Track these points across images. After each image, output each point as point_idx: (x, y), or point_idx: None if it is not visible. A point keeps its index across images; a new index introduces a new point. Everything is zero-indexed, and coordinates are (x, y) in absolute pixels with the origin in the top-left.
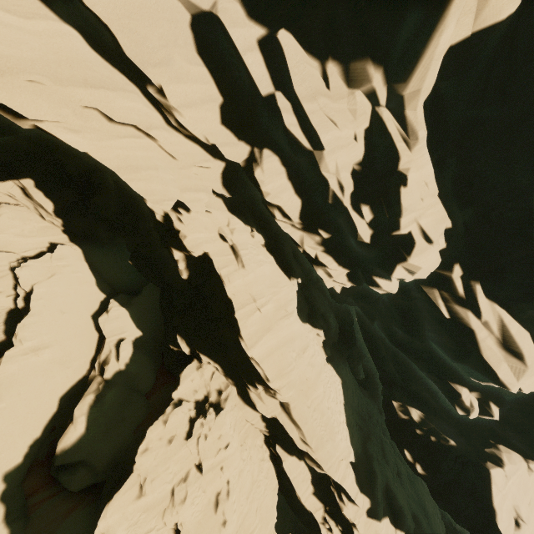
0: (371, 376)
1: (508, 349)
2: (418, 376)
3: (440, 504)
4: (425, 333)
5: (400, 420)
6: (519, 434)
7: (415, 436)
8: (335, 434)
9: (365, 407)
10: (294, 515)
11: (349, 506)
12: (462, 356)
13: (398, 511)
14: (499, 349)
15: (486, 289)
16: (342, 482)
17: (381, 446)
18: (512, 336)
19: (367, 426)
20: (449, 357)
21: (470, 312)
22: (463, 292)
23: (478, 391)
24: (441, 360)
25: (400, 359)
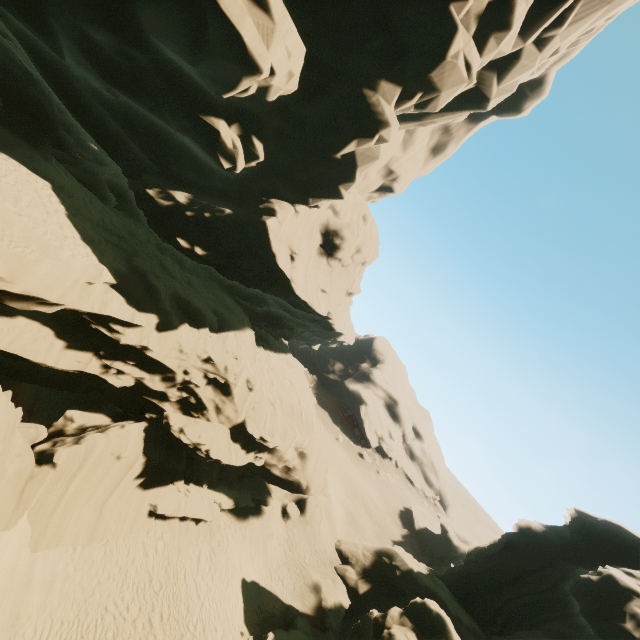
0: (124, 193)
1: None
2: (170, 143)
3: (230, 277)
4: (140, 20)
5: (165, 210)
6: (285, 180)
7: (188, 221)
8: (56, 250)
9: (121, 224)
10: (80, 396)
11: (128, 333)
12: (197, 29)
13: (197, 314)
14: None
15: None
16: (103, 311)
17: (160, 264)
18: None
19: (130, 245)
20: (186, 56)
21: None
22: None
23: (237, 122)
24: (183, 80)
25: (136, 121)
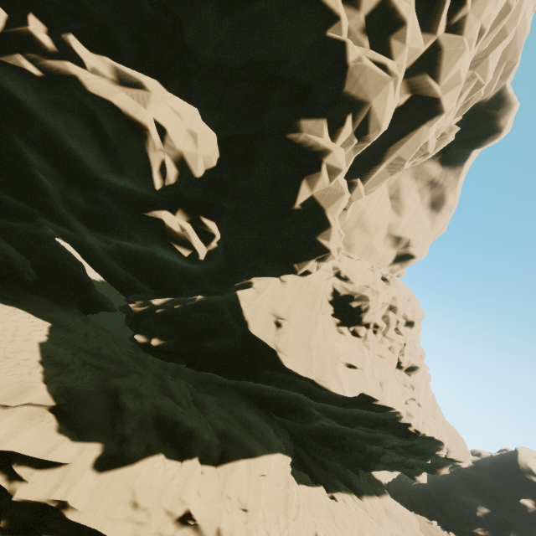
0: None
1: (127, 85)
2: (153, 262)
3: (198, 367)
4: (88, 167)
5: (139, 316)
6: (261, 256)
7: (157, 318)
8: None
9: (126, 352)
10: None
11: (33, 478)
12: (94, 129)
13: (186, 438)
14: (114, 85)
15: (90, 47)
16: (3, 443)
17: (161, 384)
18: (128, 73)
19: (124, 368)
20: (110, 166)
21: (68, 62)
22: (53, 45)
23: (179, 207)
24: (129, 195)
25: (127, 256)
